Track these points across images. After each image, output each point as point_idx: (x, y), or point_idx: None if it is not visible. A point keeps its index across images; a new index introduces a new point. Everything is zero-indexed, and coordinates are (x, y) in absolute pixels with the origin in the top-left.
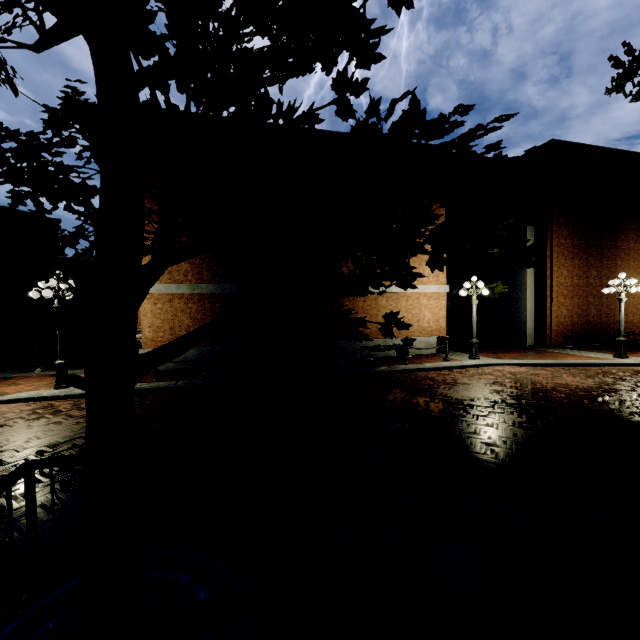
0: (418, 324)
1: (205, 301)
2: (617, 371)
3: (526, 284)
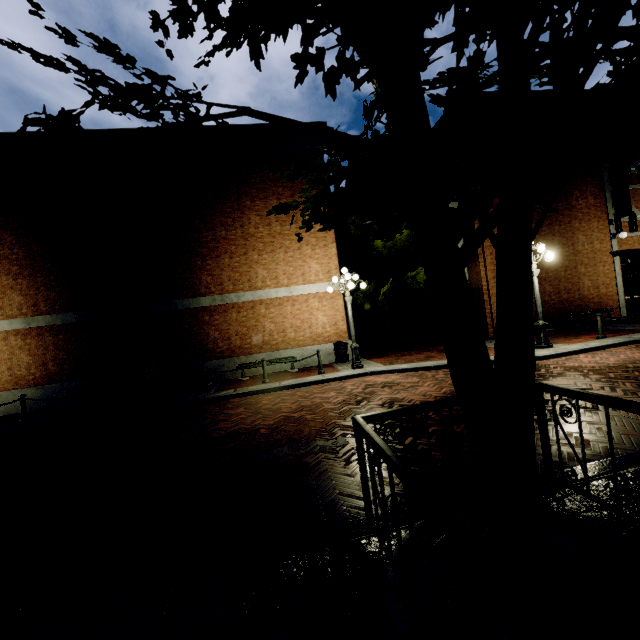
0: (310, 330)
1: (45, 334)
2: None
3: None
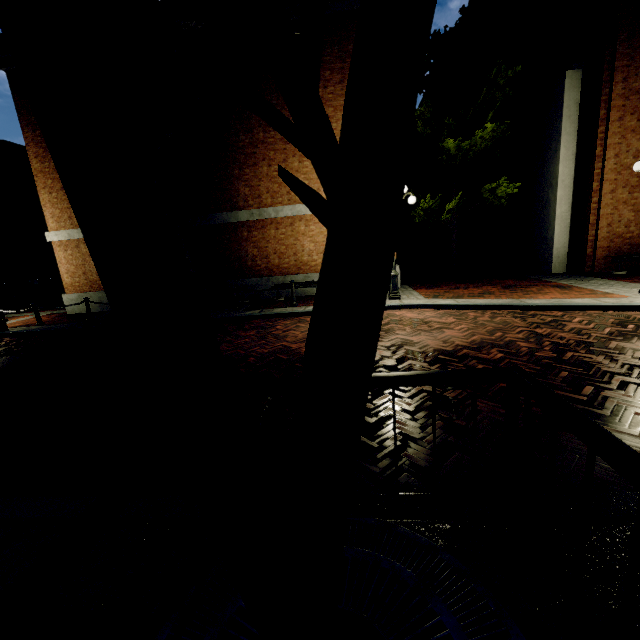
0: None
1: None
2: (583, 320)
3: (557, 176)
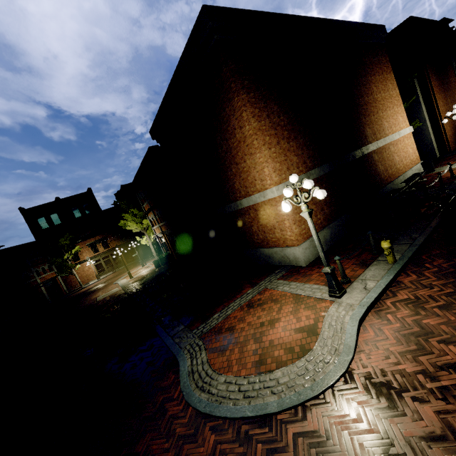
0: (409, 158)
1: (316, 185)
2: None
3: (425, 118)
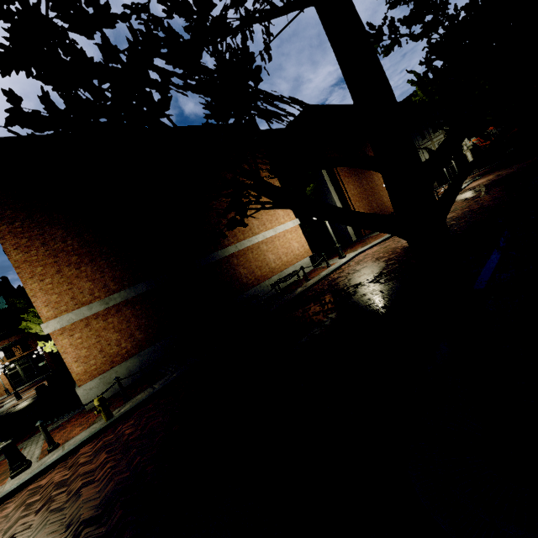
0: (293, 253)
1: (123, 309)
2: None
3: (335, 202)
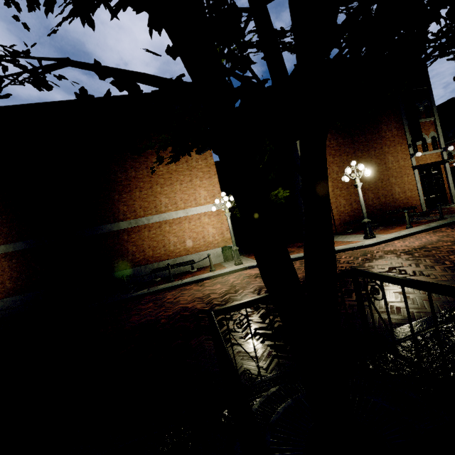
0: (204, 240)
1: (2, 260)
2: (346, 256)
3: None
